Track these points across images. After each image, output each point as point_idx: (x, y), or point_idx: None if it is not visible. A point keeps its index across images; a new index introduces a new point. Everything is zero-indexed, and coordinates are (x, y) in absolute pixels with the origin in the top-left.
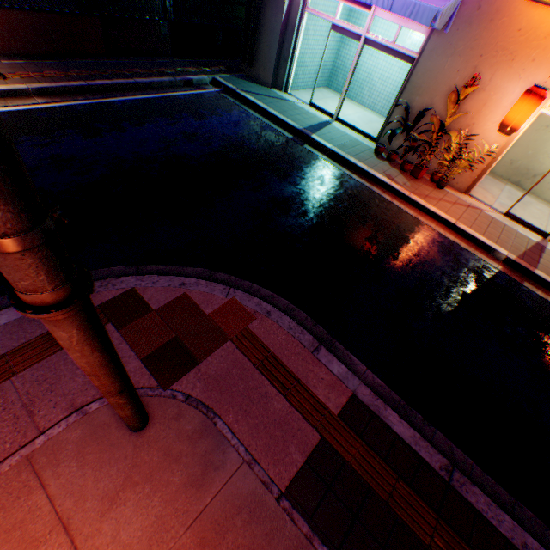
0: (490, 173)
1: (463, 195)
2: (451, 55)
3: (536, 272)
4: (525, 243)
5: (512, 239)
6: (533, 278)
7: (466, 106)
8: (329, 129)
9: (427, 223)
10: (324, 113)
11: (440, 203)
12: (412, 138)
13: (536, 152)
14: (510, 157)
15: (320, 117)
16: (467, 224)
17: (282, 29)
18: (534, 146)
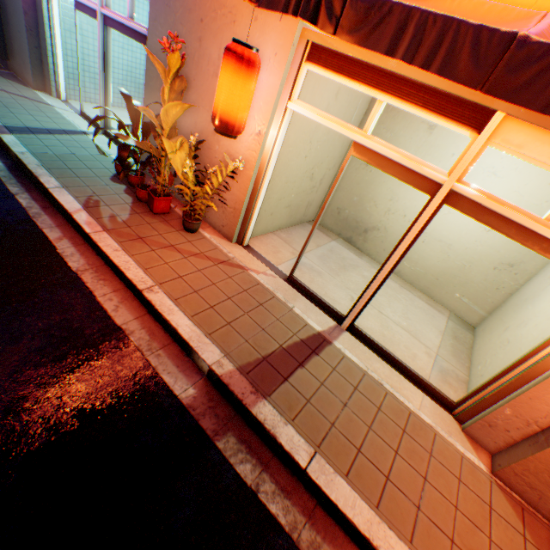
0: (320, 224)
1: (234, 245)
2: (175, 23)
3: (259, 409)
4: (290, 334)
5: (266, 325)
6: (254, 423)
7: (206, 102)
8: (70, 137)
9: (97, 284)
10: (95, 125)
11: (160, 251)
12: (125, 143)
13: (363, 198)
14: (337, 204)
15: (78, 126)
16: (178, 292)
17: (27, 8)
18: (358, 190)
